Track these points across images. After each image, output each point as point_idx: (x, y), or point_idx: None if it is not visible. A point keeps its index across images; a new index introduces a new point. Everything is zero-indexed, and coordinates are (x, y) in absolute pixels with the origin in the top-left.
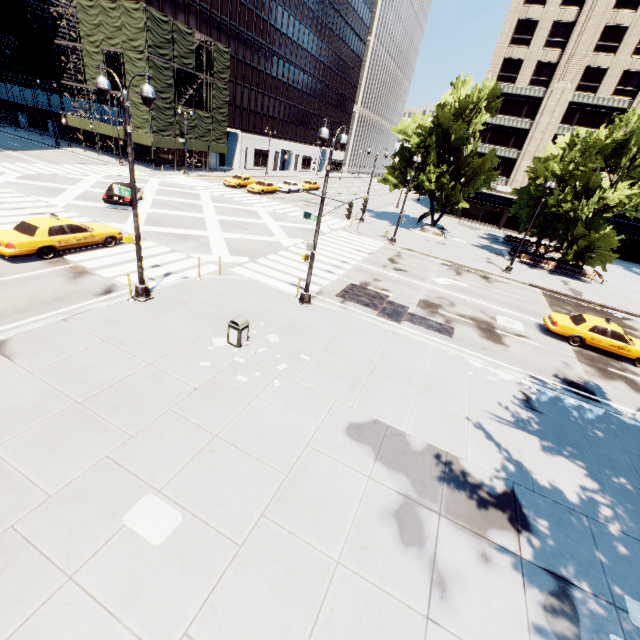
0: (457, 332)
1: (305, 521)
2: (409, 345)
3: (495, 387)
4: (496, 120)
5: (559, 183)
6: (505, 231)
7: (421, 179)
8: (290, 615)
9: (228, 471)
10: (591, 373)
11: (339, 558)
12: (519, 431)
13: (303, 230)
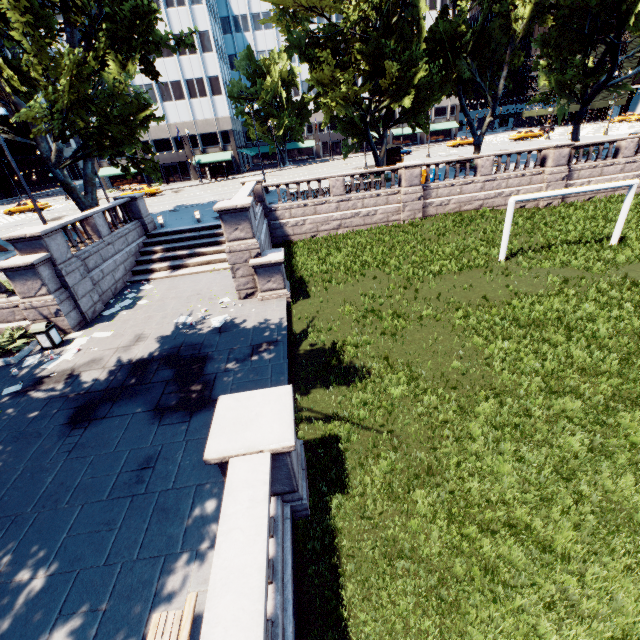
0: None
1: None
2: None
3: None
4: None
5: None
6: None
7: None
8: None
9: None
10: None
11: None
12: None
13: None
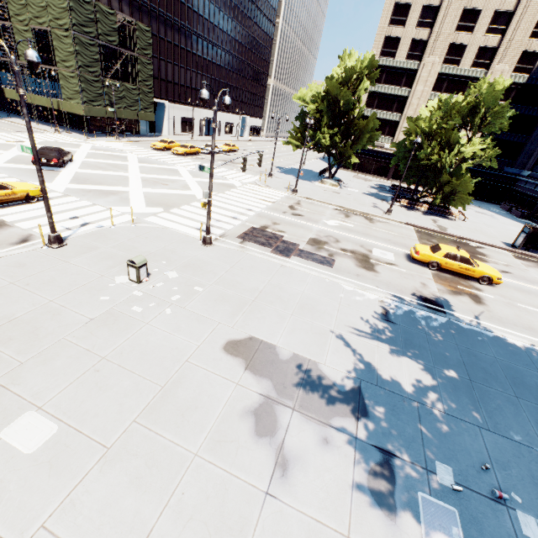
0: (337, 263)
1: (172, 423)
2: (293, 275)
3: (360, 305)
4: (381, 89)
5: (427, 139)
6: (393, 181)
7: (318, 139)
8: (144, 502)
9: (109, 387)
10: (443, 290)
11: (197, 451)
12: (374, 339)
13: (217, 184)
